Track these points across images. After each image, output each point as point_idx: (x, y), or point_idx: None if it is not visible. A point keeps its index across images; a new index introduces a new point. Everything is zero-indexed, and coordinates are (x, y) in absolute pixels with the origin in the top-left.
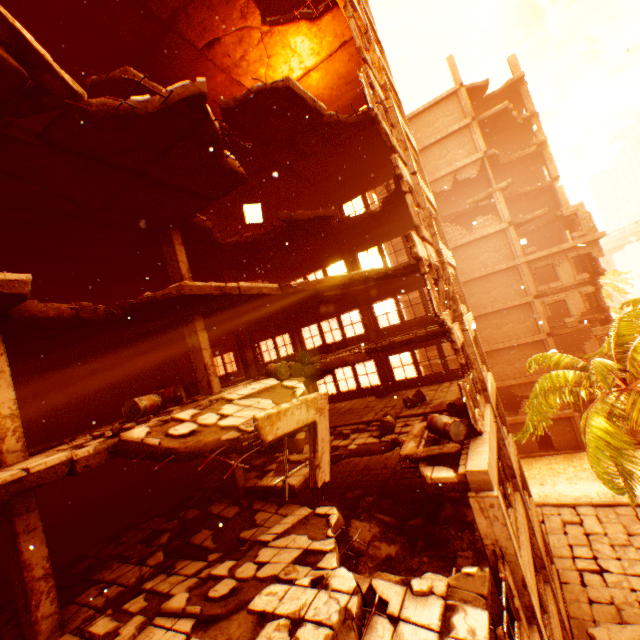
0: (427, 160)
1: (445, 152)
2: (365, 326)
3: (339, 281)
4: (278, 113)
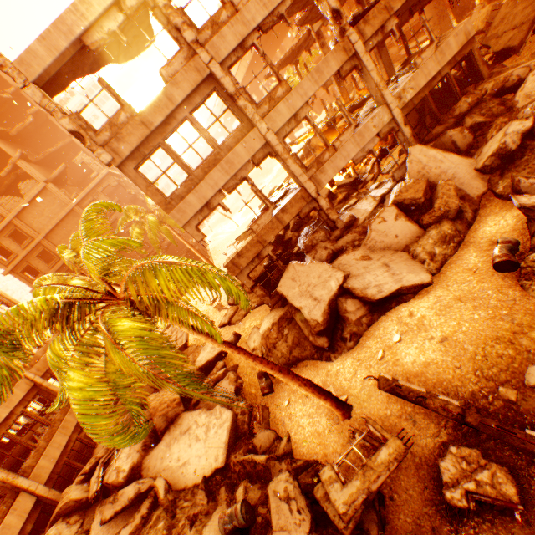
0: None
1: None
2: None
3: None
4: None
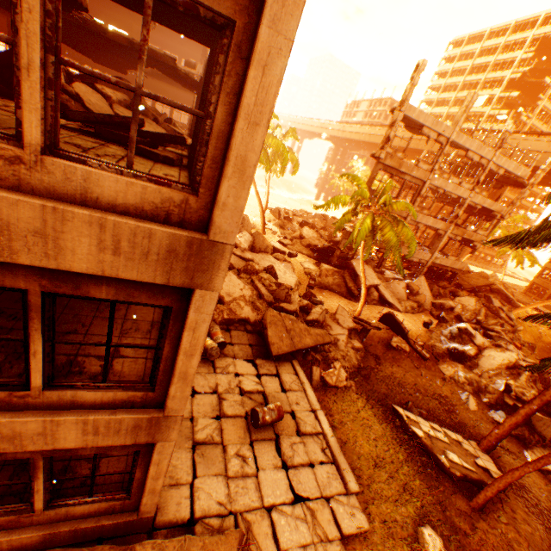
0: None
1: None
2: None
3: None
4: None
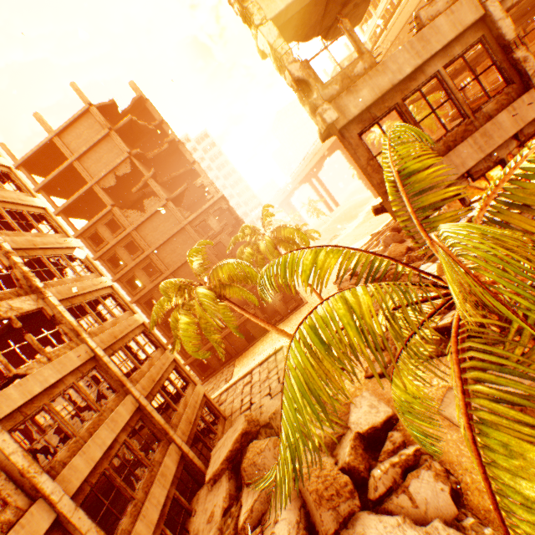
0: (89, 164)
1: (101, 156)
2: None
3: None
4: None
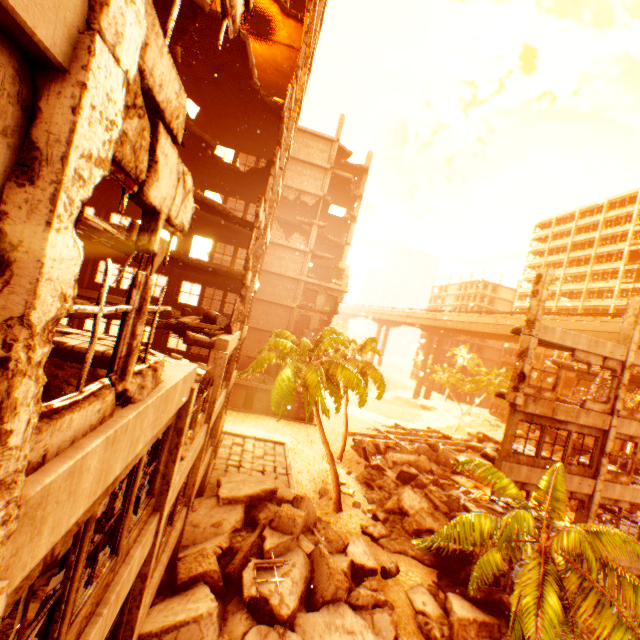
0: (291, 168)
1: (305, 174)
2: (178, 248)
3: (194, 195)
4: (225, 46)
